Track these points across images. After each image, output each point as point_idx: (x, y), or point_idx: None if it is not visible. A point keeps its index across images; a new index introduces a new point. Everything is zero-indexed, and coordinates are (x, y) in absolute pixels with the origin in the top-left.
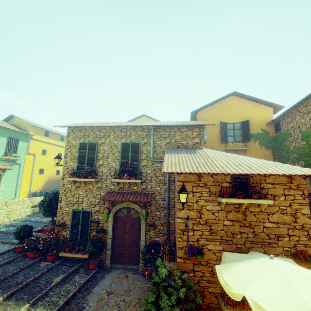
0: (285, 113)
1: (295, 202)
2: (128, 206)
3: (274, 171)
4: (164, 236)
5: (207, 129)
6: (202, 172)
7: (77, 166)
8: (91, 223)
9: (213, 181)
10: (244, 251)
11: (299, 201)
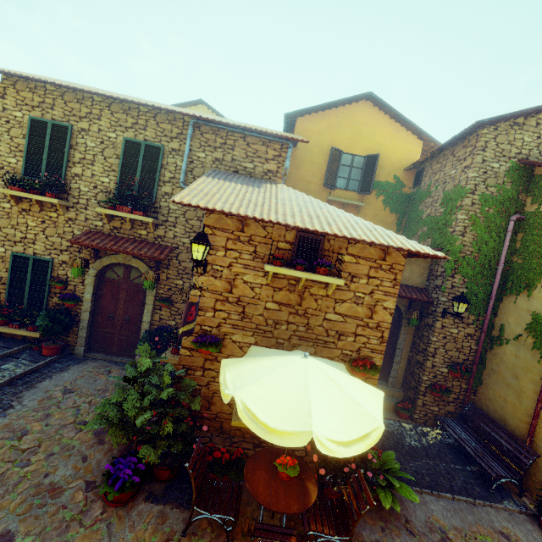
0: (435, 155)
1: (380, 290)
2: (125, 262)
3: (361, 236)
4: None
5: (306, 157)
6: (243, 215)
7: (23, 167)
8: (50, 282)
9: (264, 237)
10: (286, 349)
11: (386, 290)
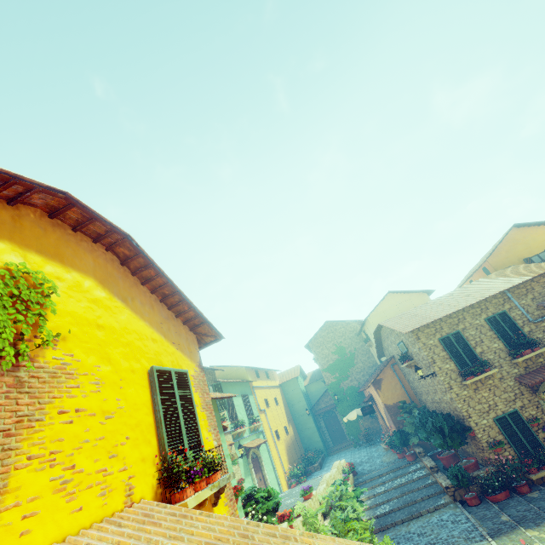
0: None
1: None
2: None
3: None
4: None
5: None
6: None
7: (457, 366)
8: (533, 422)
9: None
10: None
11: None
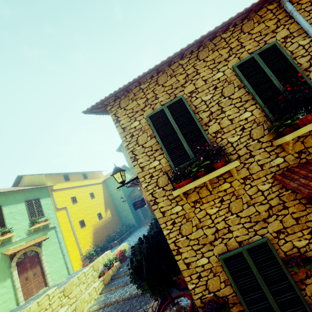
0: None
1: None
2: None
3: None
4: None
5: None
6: None
7: (169, 161)
8: (297, 269)
9: None
10: None
11: None
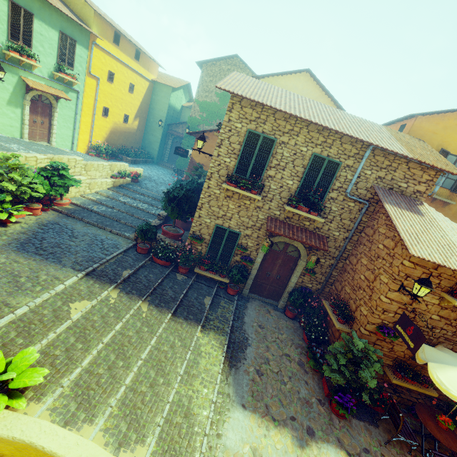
0: None
1: None
2: (290, 242)
3: None
4: (318, 285)
5: None
6: None
7: (235, 167)
8: (239, 249)
9: (449, 275)
10: (433, 343)
11: None
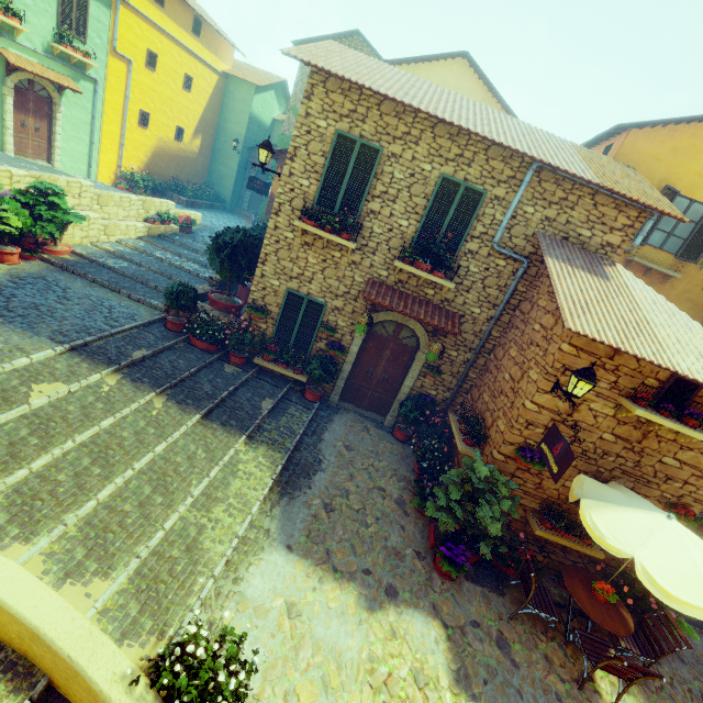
0: None
1: None
2: (403, 322)
3: None
4: (447, 393)
5: None
6: (641, 357)
7: (317, 194)
8: (323, 329)
9: (633, 369)
10: (603, 478)
11: None
